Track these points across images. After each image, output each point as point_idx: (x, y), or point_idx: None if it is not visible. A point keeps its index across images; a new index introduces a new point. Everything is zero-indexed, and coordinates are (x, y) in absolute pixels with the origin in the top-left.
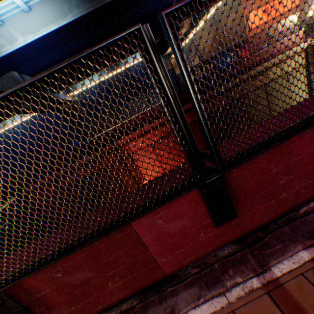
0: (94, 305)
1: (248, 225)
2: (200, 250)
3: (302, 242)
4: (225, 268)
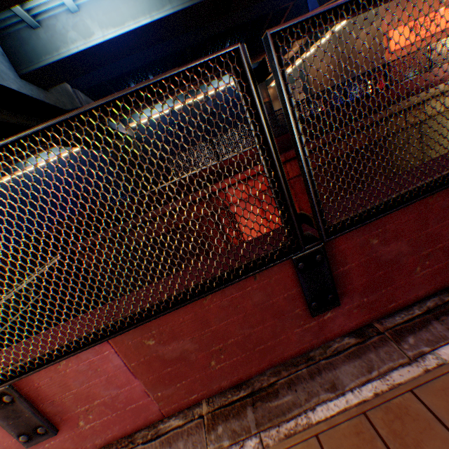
0: (386, 302)
1: None
2: None
3: None
4: None
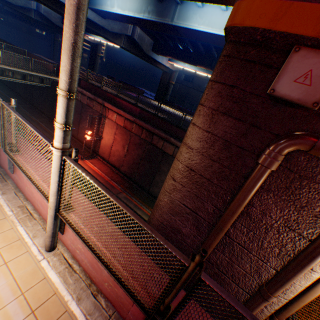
0: None
1: None
2: None
3: None
4: None
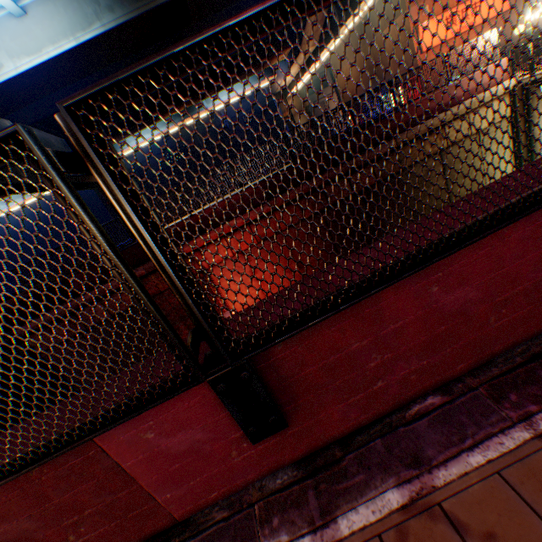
0: None
1: (319, 435)
2: (235, 478)
3: (397, 472)
4: (269, 514)
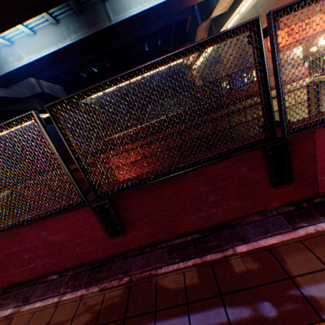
0: None
1: (13, 279)
2: None
3: (19, 302)
4: None
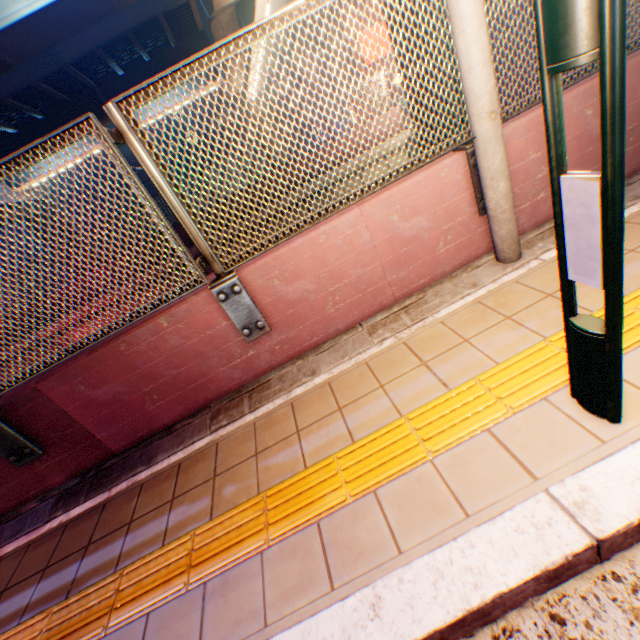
0: None
1: None
2: None
3: None
4: None
